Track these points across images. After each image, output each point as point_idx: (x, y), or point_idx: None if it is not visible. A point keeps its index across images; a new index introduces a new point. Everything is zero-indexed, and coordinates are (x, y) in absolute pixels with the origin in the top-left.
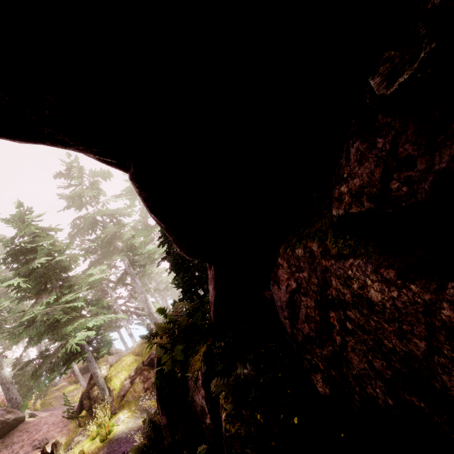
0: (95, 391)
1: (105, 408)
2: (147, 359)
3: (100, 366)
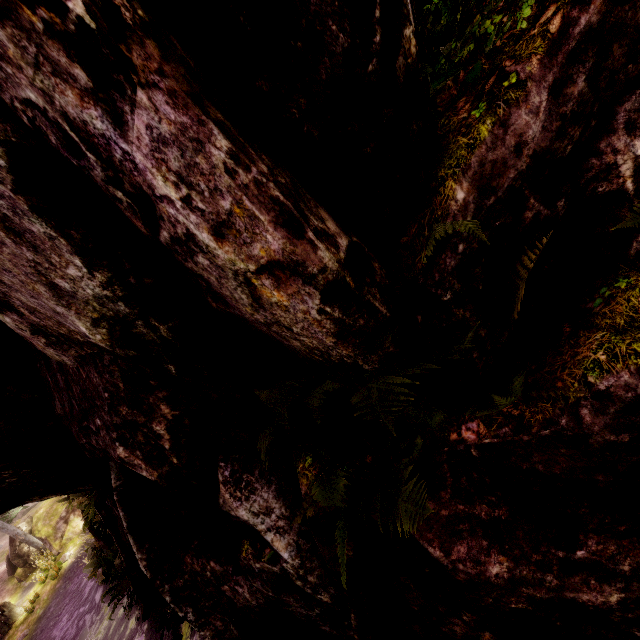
0: (24, 548)
1: (45, 556)
2: None
3: (18, 525)
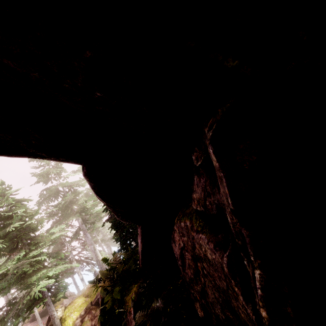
0: None
1: None
2: (94, 299)
3: (56, 308)
